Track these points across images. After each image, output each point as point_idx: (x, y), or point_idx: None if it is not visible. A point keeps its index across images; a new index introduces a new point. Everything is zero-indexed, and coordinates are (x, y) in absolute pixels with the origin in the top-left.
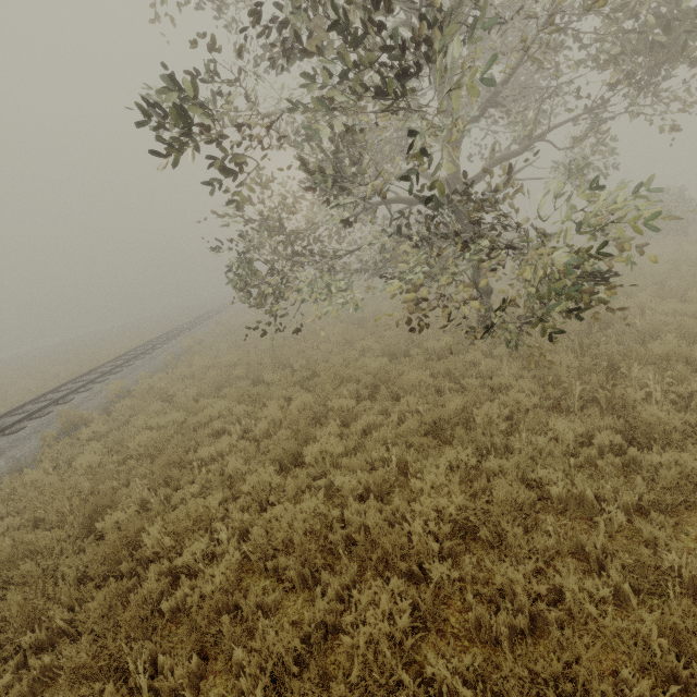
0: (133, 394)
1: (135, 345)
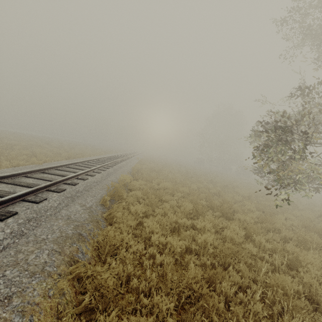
0: (128, 187)
1: (96, 155)
